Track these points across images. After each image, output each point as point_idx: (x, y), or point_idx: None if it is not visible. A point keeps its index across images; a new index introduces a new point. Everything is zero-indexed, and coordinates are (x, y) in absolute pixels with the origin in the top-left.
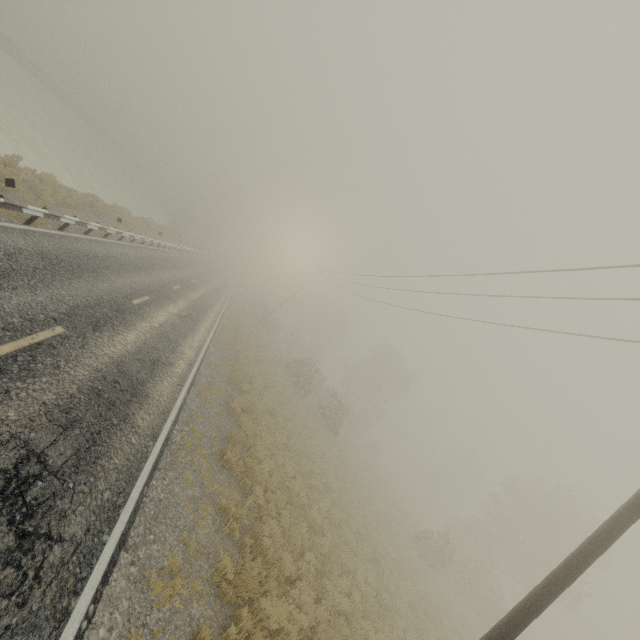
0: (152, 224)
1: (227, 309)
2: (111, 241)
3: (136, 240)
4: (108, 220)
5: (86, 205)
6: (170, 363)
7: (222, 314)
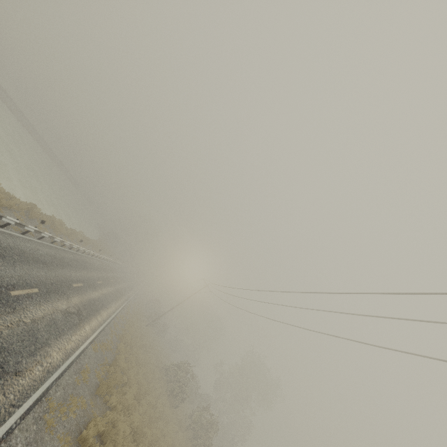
0: (80, 235)
1: (123, 309)
2: (28, 238)
3: (58, 243)
4: (38, 224)
5: (22, 209)
6: (18, 370)
7: (116, 313)
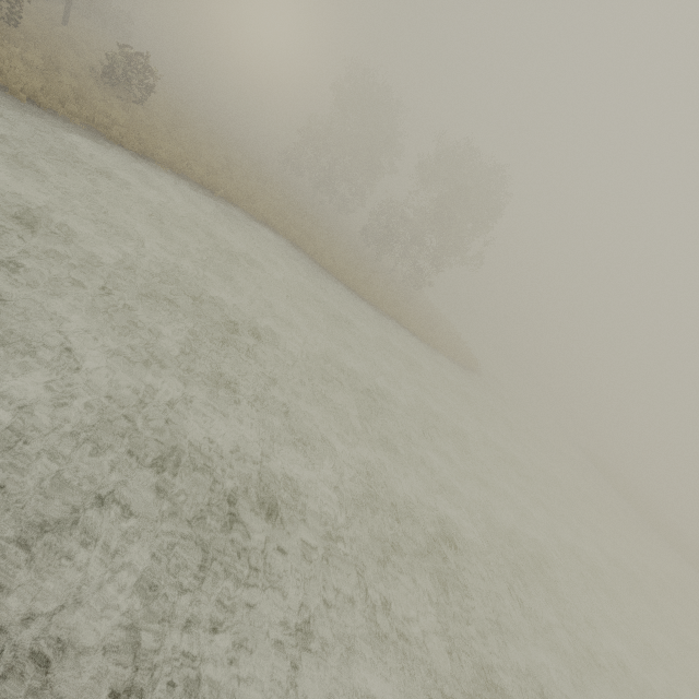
0: None
1: None
2: None
3: None
4: None
5: None
6: None
7: None
